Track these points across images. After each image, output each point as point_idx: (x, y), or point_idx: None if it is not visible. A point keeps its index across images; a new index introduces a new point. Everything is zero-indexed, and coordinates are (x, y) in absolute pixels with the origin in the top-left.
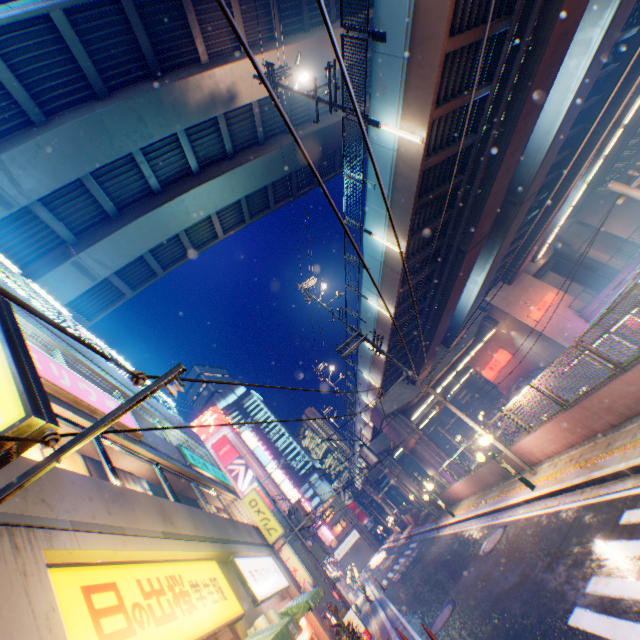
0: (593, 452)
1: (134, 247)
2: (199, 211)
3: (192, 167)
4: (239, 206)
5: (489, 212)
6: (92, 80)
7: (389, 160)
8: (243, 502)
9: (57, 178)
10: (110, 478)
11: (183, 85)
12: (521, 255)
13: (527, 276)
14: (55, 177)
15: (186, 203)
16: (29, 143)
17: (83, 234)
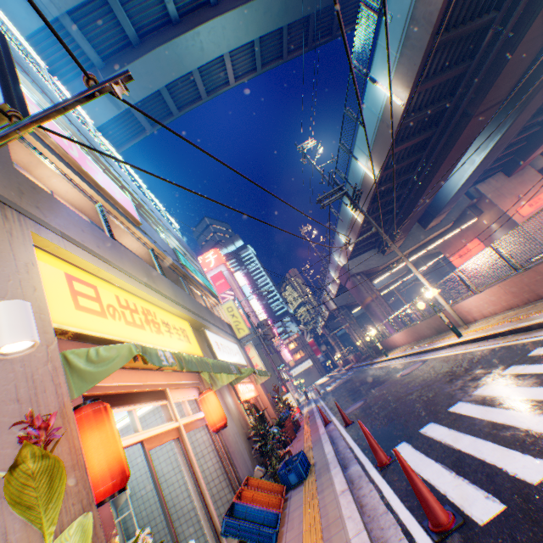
0: (529, 311)
1: (152, 80)
2: (213, 49)
3: None
4: (252, 51)
5: (514, 68)
6: None
7: None
8: (222, 307)
9: None
10: None
11: None
12: (533, 145)
13: (531, 170)
14: None
15: (201, 37)
16: None
17: (109, 60)
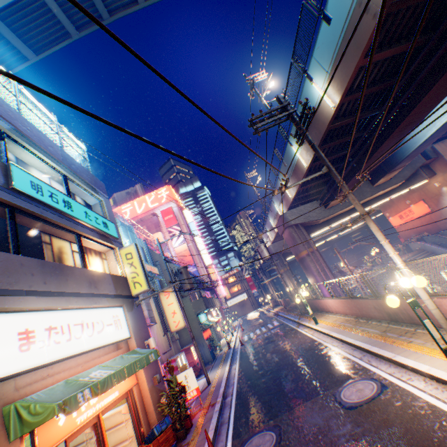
0: None
1: None
2: None
3: None
4: None
5: None
6: None
7: None
8: (120, 253)
9: None
10: None
11: None
12: None
13: None
14: None
15: None
16: None
17: None
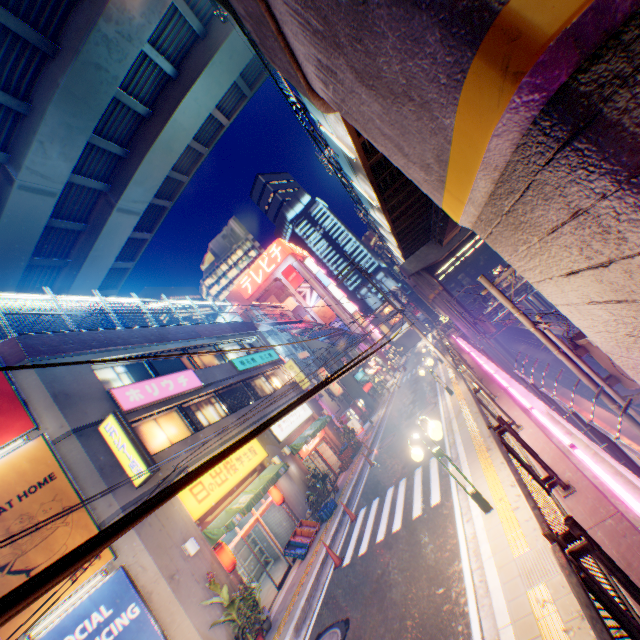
0: (470, 401)
1: (154, 180)
2: (194, 122)
3: (168, 73)
4: (234, 82)
5: None
6: (34, 42)
7: (339, 149)
8: (285, 367)
9: (69, 159)
10: (194, 414)
11: (116, 0)
12: None
13: None
14: (67, 159)
15: (179, 122)
16: (34, 145)
17: (111, 179)
